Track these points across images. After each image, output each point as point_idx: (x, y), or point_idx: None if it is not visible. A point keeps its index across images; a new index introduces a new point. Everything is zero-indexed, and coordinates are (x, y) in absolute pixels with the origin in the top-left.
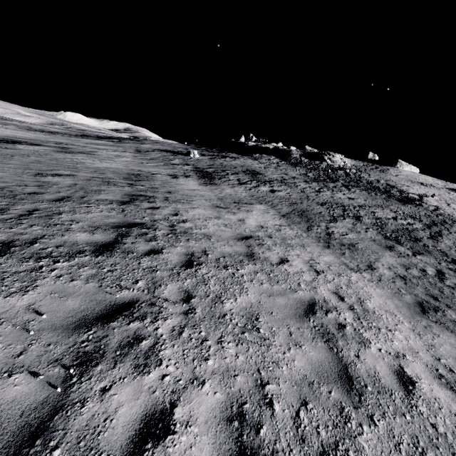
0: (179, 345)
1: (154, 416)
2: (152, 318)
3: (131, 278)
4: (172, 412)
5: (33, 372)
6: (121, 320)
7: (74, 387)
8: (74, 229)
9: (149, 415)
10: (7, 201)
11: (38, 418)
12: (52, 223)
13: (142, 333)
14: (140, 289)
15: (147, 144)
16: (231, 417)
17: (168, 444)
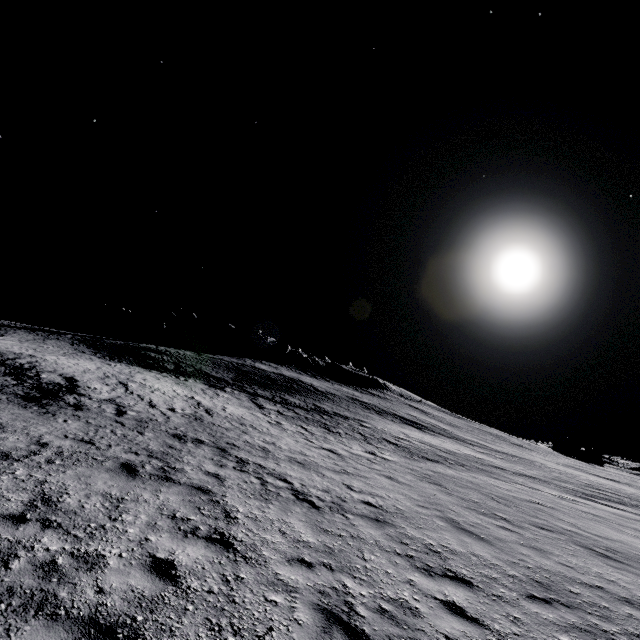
0: None
1: None
2: None
3: None
4: None
5: None
6: None
7: None
8: None
9: None
10: None
11: None
12: None
13: None
14: None
15: (415, 415)
16: None
17: None
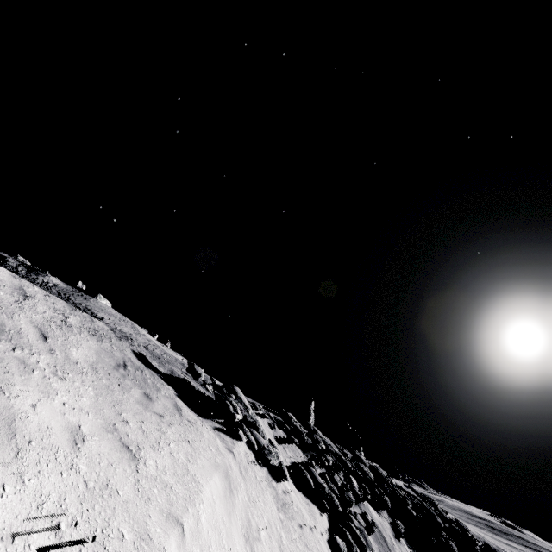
0: None
1: None
2: None
3: None
4: None
5: None
6: None
7: None
8: None
9: None
10: None
11: None
12: None
13: None
14: None
15: None
16: None
17: None
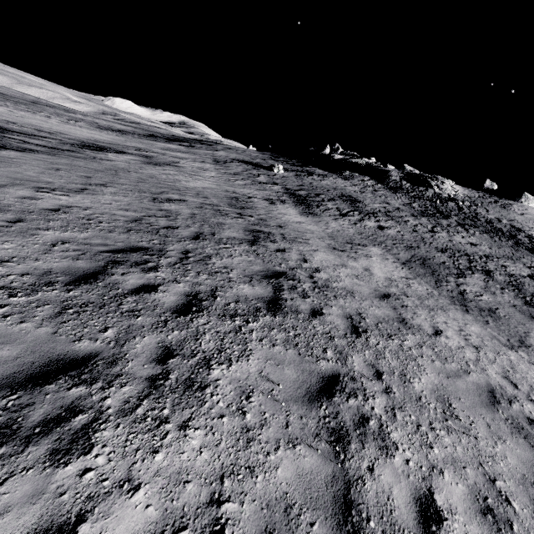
0: (401, 429)
1: (422, 500)
2: (362, 396)
3: (318, 345)
4: (433, 498)
5: (308, 445)
6: (339, 396)
7: (346, 464)
8: (234, 278)
9: (418, 499)
10: (157, 239)
11: (340, 490)
12: (212, 270)
13: (364, 412)
14: (333, 360)
15: (222, 152)
16: (482, 510)
17: (447, 528)
